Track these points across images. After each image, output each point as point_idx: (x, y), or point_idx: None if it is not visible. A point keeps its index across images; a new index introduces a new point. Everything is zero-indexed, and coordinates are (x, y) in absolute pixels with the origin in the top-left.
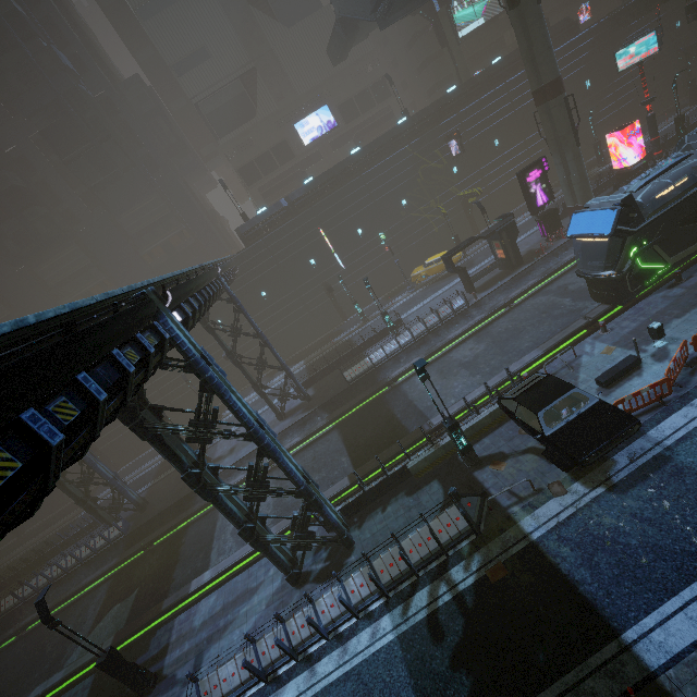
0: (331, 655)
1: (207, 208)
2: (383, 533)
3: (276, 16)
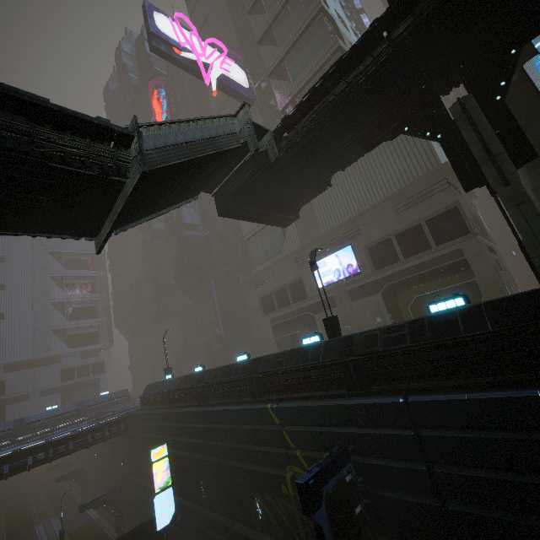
0: None
1: None
2: None
3: None
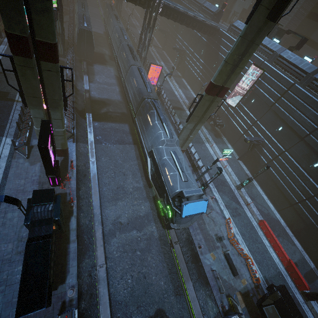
0: None
1: None
2: None
3: None
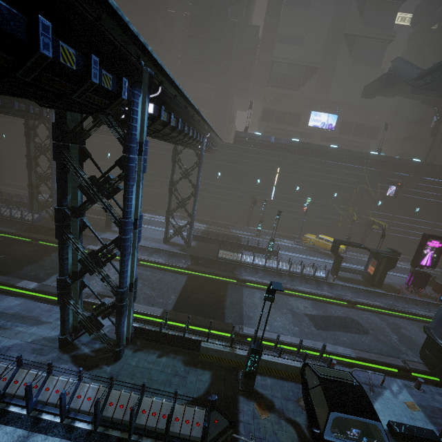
0: (16, 429)
1: (232, 114)
2: (144, 372)
3: (351, 53)
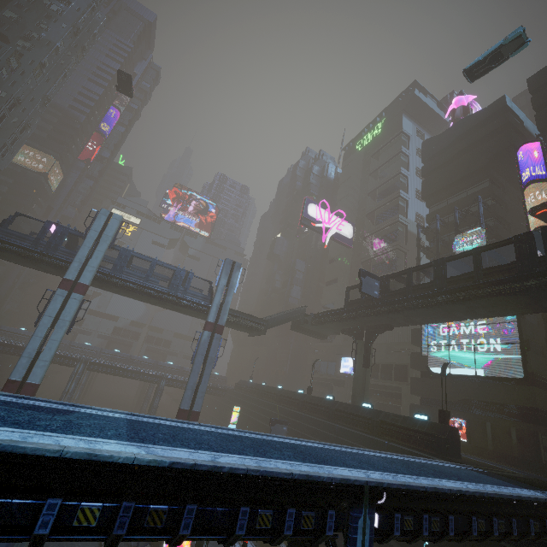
0: None
1: None
2: None
3: None
